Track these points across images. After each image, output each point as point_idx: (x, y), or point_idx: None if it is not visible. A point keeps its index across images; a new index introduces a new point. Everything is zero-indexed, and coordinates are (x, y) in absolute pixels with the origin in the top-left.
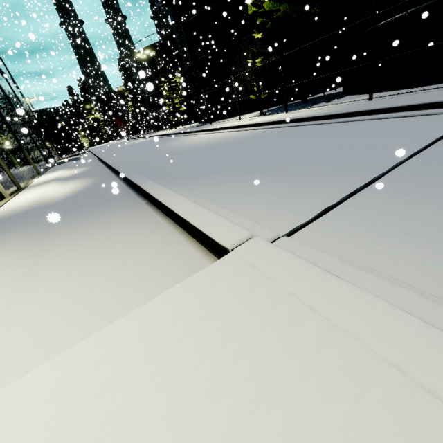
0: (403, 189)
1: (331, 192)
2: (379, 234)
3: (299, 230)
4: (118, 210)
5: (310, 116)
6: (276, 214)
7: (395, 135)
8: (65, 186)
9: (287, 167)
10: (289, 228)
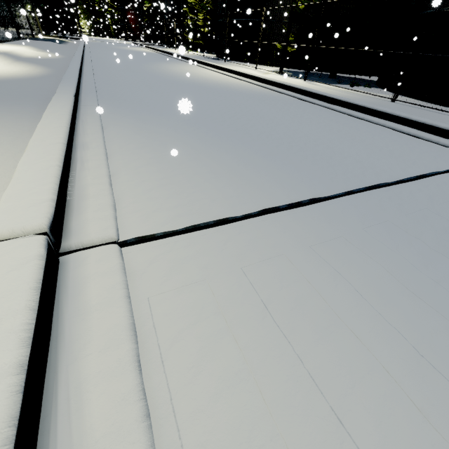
0: (327, 231)
1: (246, 198)
2: (233, 295)
3: (160, 238)
4: (20, 119)
5: (319, 93)
6: (156, 202)
7: (382, 152)
8: (7, 66)
9: (238, 143)
10: (144, 231)
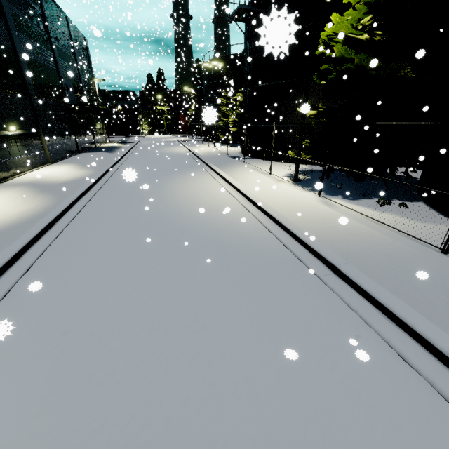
0: None
1: None
2: None
3: None
4: None
5: (320, 253)
6: None
7: None
8: (13, 205)
9: None
10: None
